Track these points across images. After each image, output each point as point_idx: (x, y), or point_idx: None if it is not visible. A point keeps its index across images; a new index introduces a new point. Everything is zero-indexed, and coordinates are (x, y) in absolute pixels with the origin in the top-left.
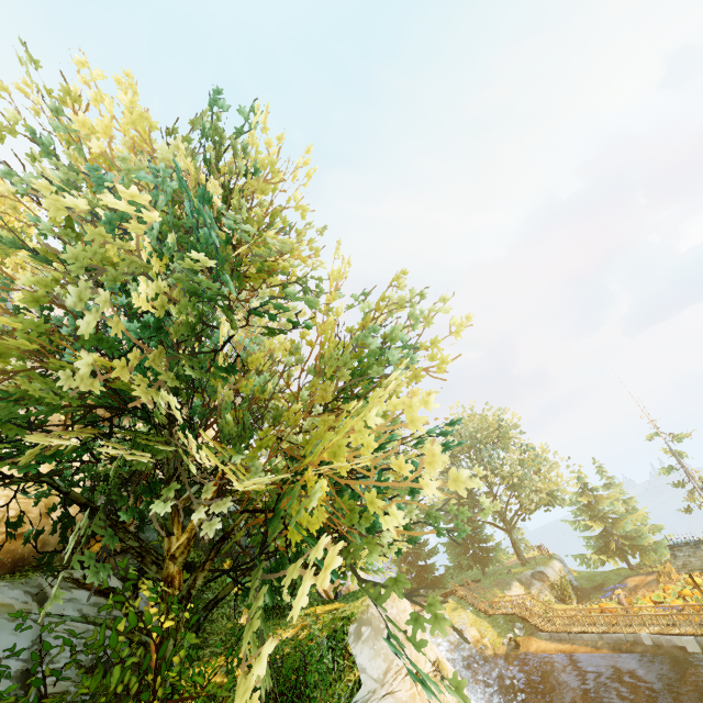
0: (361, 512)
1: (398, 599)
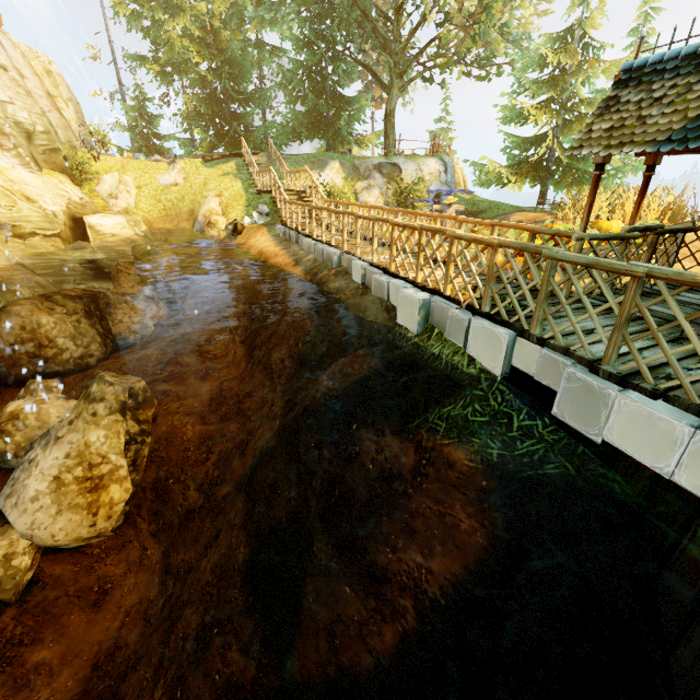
0: None
1: None
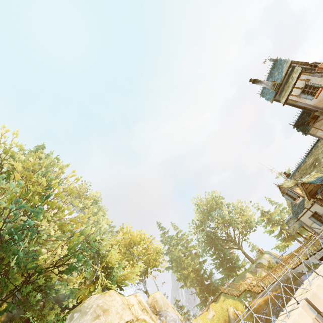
0: (13, 252)
1: (109, 295)
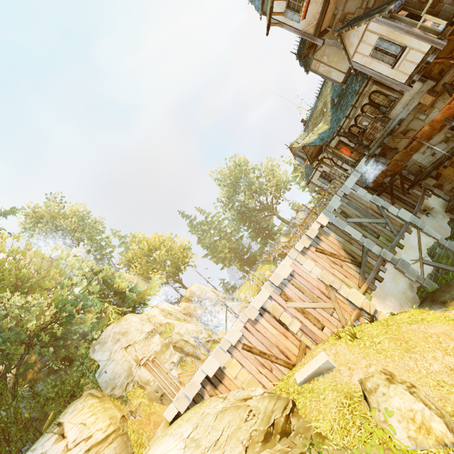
0: None
1: (125, 320)
